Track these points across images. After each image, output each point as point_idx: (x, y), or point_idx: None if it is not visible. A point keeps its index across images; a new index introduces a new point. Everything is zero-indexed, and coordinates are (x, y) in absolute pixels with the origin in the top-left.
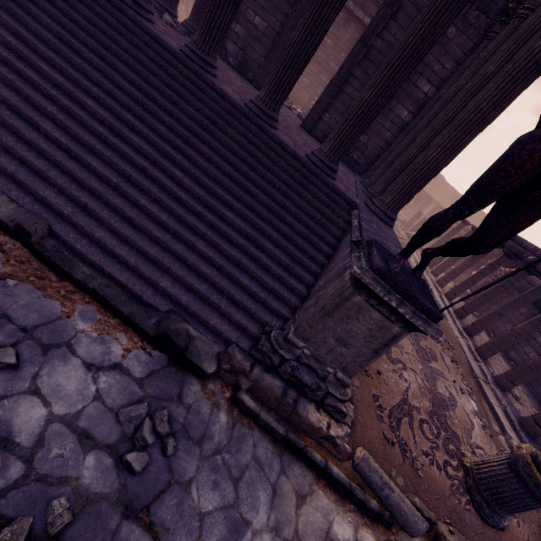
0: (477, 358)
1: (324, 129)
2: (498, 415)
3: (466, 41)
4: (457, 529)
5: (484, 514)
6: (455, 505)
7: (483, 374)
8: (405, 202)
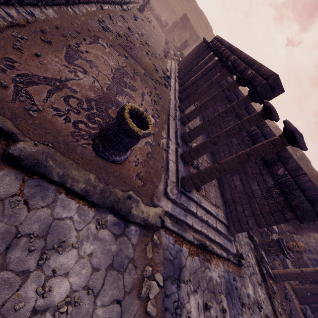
0: (176, 109)
1: None
2: (169, 131)
3: None
4: (59, 151)
5: (98, 151)
6: (69, 141)
7: (176, 115)
8: None
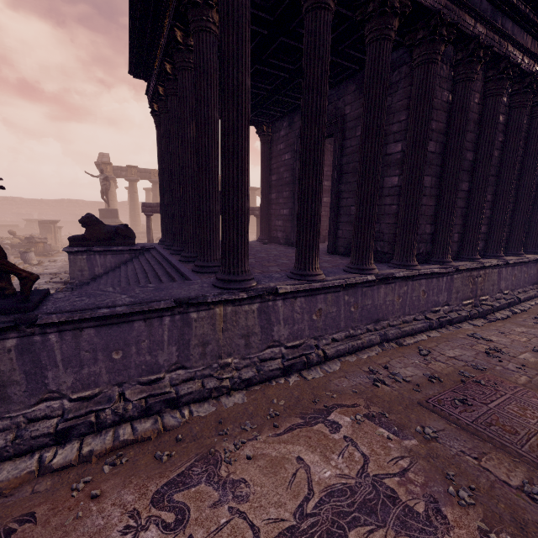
0: None
1: (343, 243)
2: None
3: (404, 91)
4: None
5: None
6: None
7: None
8: (228, 257)
